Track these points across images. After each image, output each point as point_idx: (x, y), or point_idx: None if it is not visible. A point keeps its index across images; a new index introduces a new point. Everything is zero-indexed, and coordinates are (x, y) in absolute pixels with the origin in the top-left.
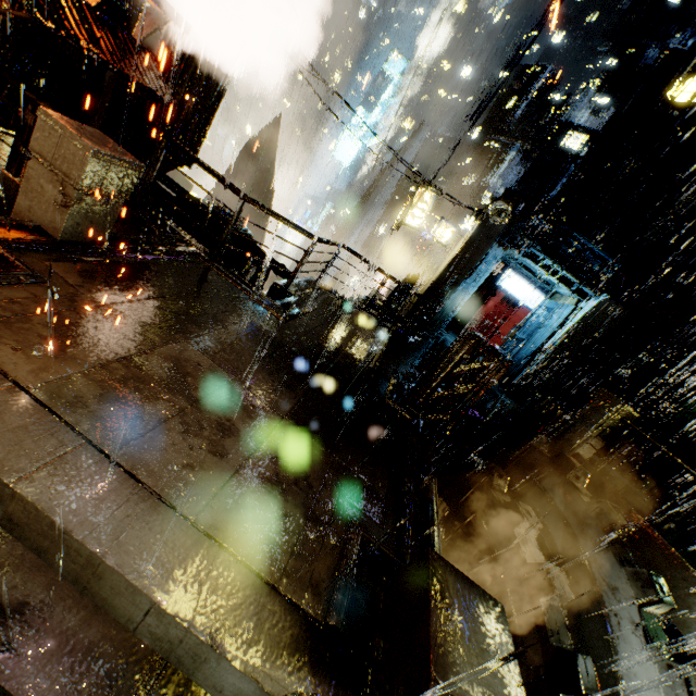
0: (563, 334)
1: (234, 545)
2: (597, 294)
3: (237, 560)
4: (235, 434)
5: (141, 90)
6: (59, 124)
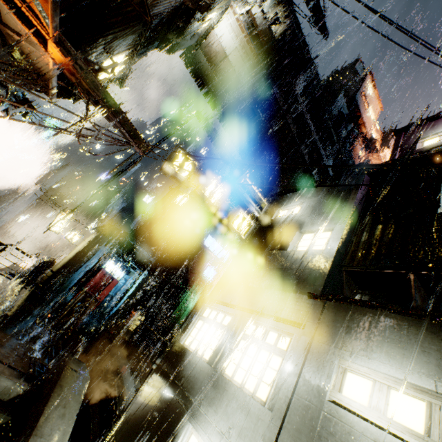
0: (131, 291)
1: None
2: (145, 273)
3: None
4: None
5: None
6: None
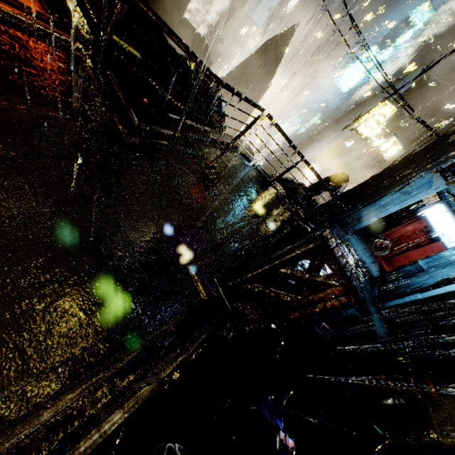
0: None
1: None
2: None
3: None
4: None
5: None
6: None
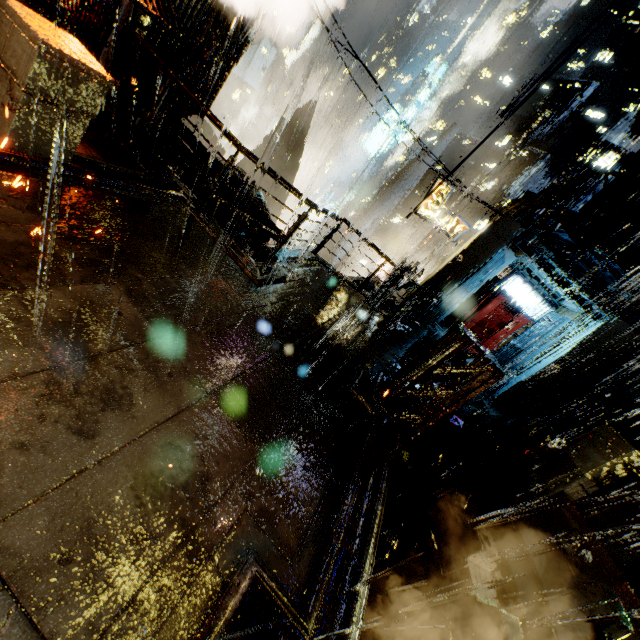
0: (564, 350)
1: (28, 585)
2: (609, 314)
3: (23, 611)
4: (124, 407)
5: (158, 26)
6: (11, 10)
